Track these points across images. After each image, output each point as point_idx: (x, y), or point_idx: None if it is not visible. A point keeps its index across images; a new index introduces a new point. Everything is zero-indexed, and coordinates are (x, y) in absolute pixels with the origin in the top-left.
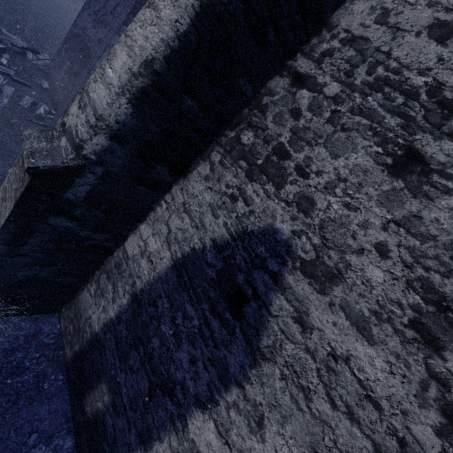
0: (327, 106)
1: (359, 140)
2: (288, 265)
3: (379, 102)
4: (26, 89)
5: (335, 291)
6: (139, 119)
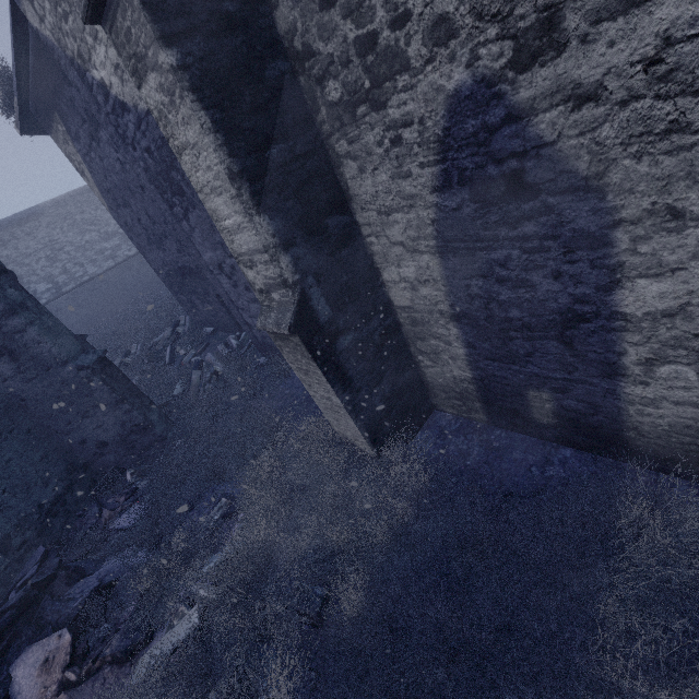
0: None
1: None
2: (504, 91)
3: None
4: (210, 348)
5: (570, 25)
6: (276, 214)
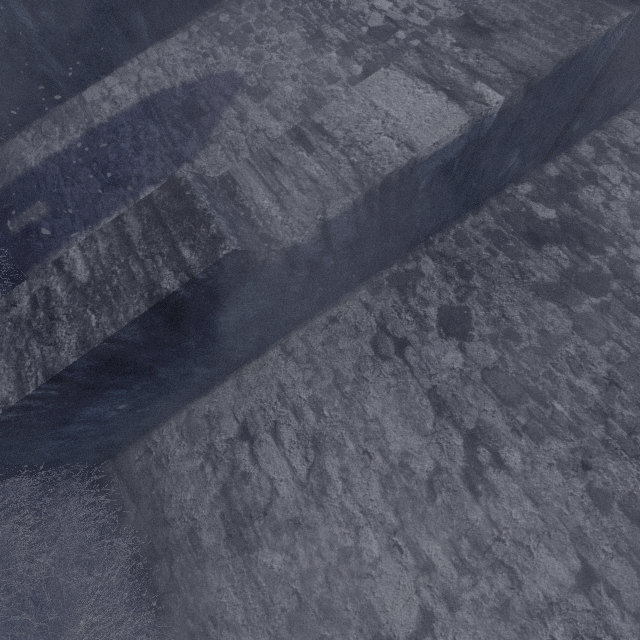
0: (283, 6)
1: (296, 25)
2: (239, 91)
3: (311, 7)
4: None
5: (265, 100)
6: None
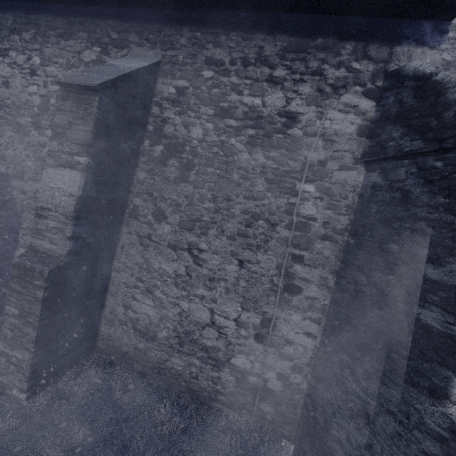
0: None
1: (5, 128)
2: (11, 180)
3: (3, 113)
4: None
5: (25, 176)
6: None
